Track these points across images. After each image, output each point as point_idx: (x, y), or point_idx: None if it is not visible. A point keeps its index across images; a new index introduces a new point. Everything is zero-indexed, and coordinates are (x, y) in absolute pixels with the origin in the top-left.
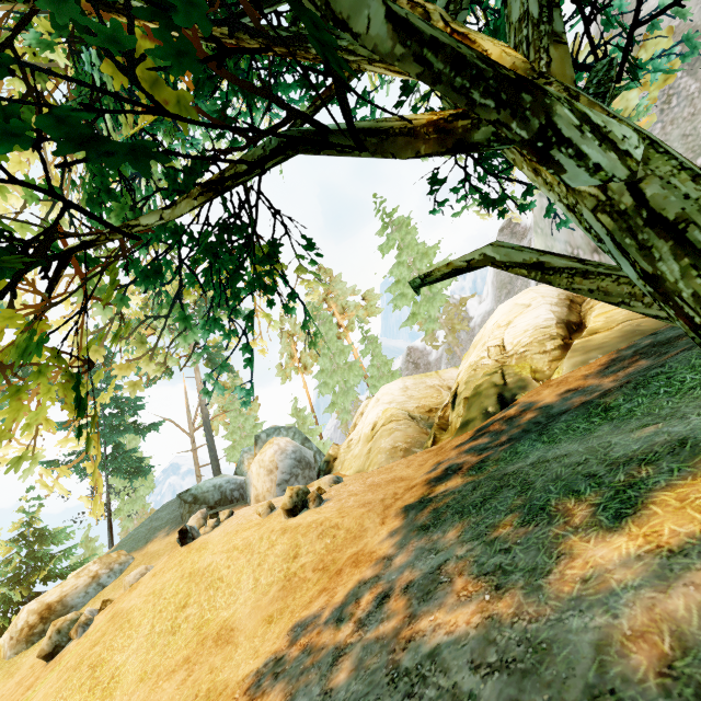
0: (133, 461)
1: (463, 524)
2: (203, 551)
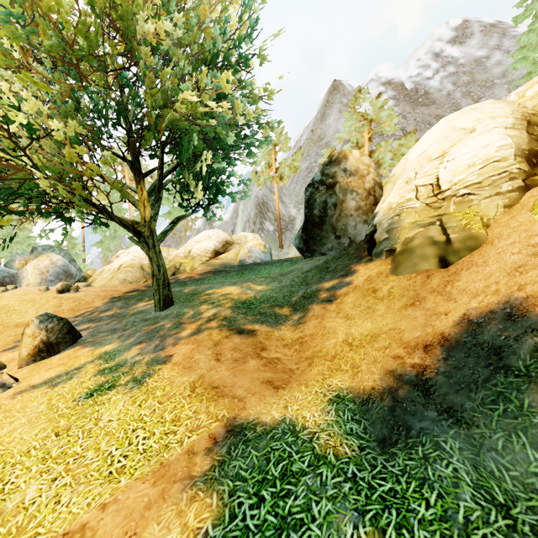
0: None
1: (125, 301)
2: None
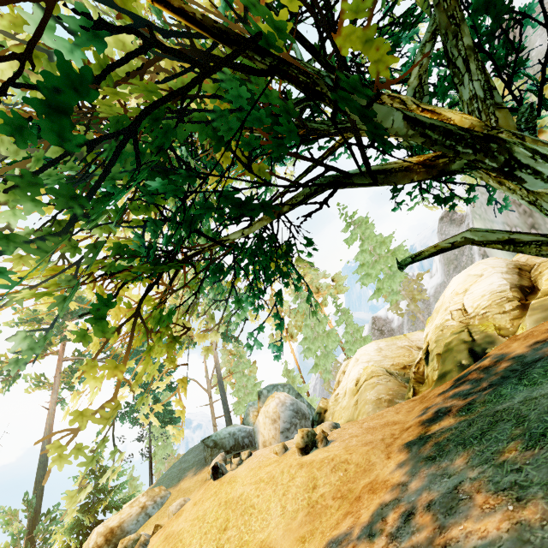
0: (167, 413)
1: (468, 452)
2: (233, 483)
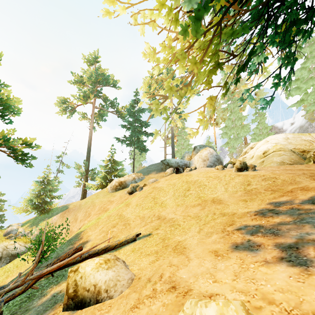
0: (142, 146)
1: None
2: (190, 176)
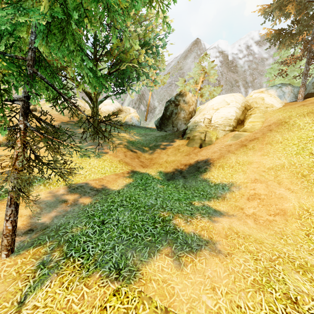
0: None
1: (71, 126)
2: None
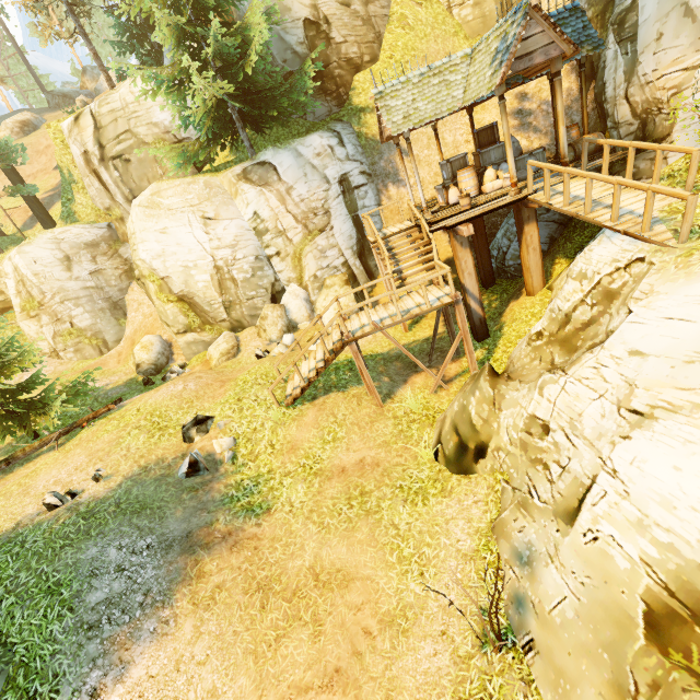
0: None
1: None
2: None
